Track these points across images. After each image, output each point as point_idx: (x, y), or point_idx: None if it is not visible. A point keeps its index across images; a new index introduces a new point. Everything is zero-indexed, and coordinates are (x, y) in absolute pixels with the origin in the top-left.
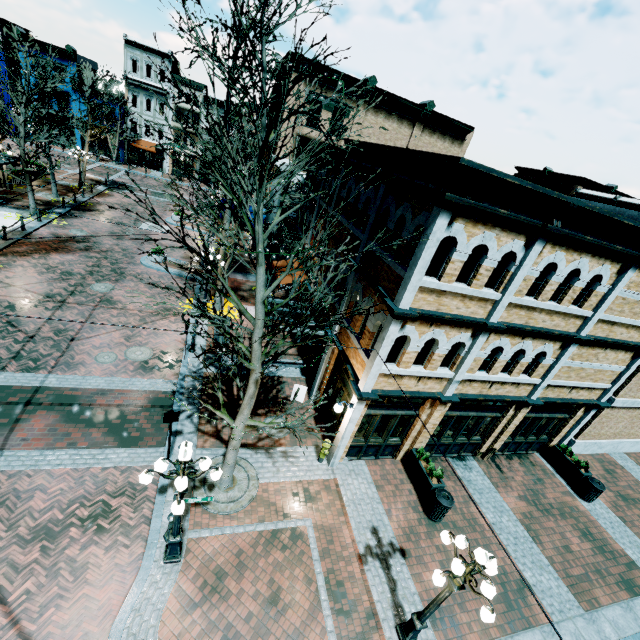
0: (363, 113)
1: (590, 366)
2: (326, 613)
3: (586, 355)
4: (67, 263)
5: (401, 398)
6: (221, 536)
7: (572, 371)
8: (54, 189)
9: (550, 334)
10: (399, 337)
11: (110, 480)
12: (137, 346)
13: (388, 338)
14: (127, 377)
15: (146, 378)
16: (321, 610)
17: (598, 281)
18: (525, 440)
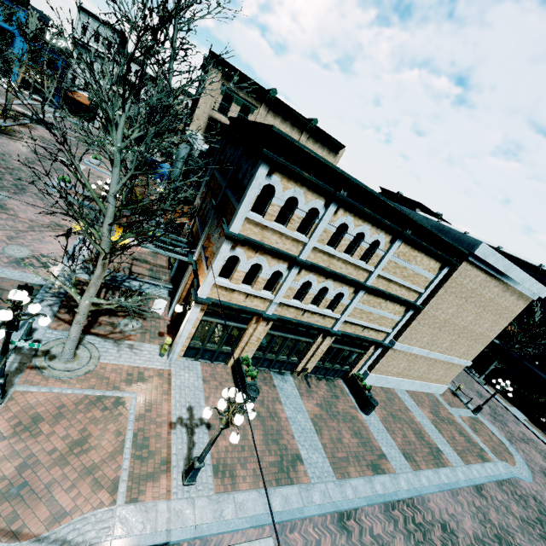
0: (264, 114)
1: (376, 312)
2: (126, 457)
3: (373, 302)
4: None
5: (233, 310)
6: (48, 393)
7: (363, 313)
8: None
9: (345, 278)
10: (232, 258)
11: None
12: (18, 246)
13: (221, 254)
14: None
15: (18, 271)
16: (122, 454)
17: (378, 246)
18: (332, 367)
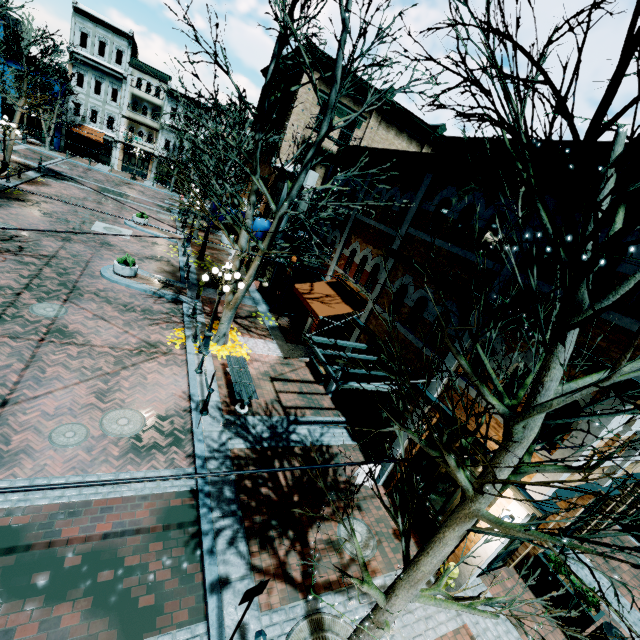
0: (375, 126)
1: None
2: None
3: None
4: None
5: None
6: None
7: None
8: None
9: None
10: None
11: None
12: (118, 409)
13: (608, 426)
14: (111, 471)
15: (143, 469)
16: None
17: None
18: None
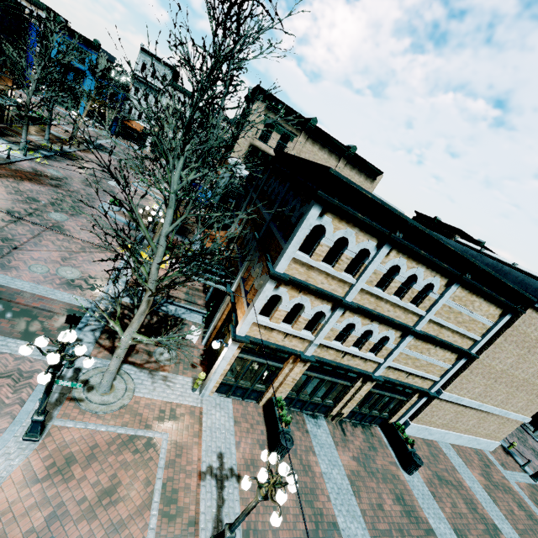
0: (303, 141)
1: (423, 358)
2: (153, 512)
3: (421, 348)
4: (35, 191)
5: (270, 349)
6: (83, 429)
7: (409, 359)
8: (47, 136)
9: (392, 322)
10: (274, 296)
11: (2, 363)
12: (70, 267)
13: (264, 293)
14: (51, 288)
15: (68, 292)
16: (150, 509)
17: (431, 289)
18: (369, 413)
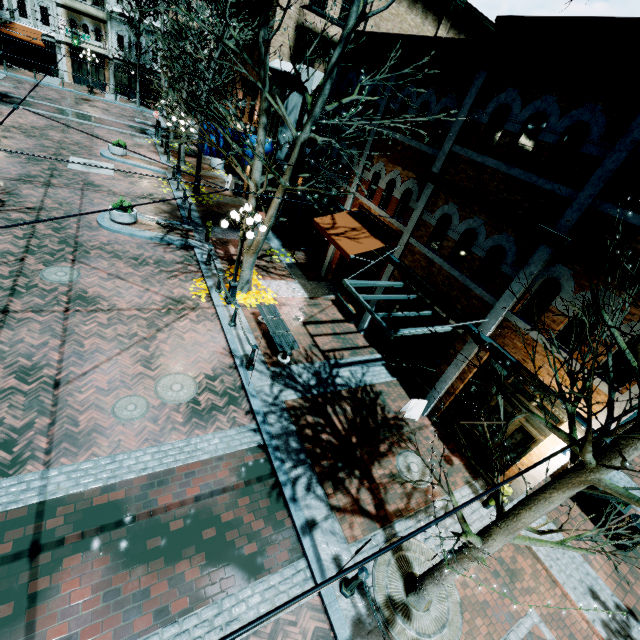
0: None
1: None
2: None
3: None
4: None
5: None
6: None
7: None
8: None
9: None
10: None
11: None
12: (167, 375)
13: None
14: (182, 438)
15: (210, 432)
16: None
17: None
18: None
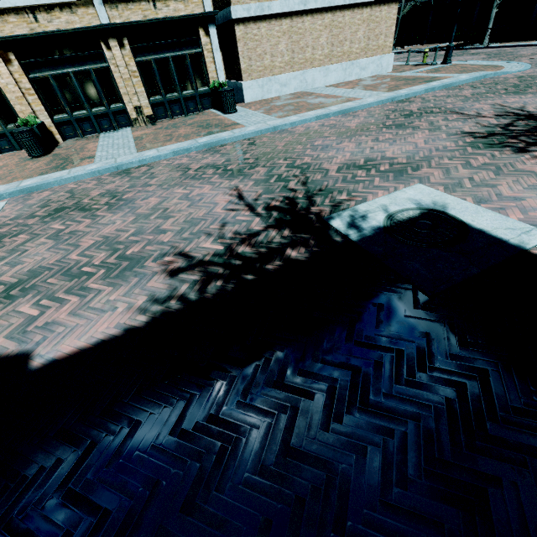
0: None
1: None
2: None
3: None
4: None
5: None
6: None
7: None
8: None
9: None
10: None
11: None
12: None
13: None
14: None
15: None
16: None
17: None
18: (180, 95)
